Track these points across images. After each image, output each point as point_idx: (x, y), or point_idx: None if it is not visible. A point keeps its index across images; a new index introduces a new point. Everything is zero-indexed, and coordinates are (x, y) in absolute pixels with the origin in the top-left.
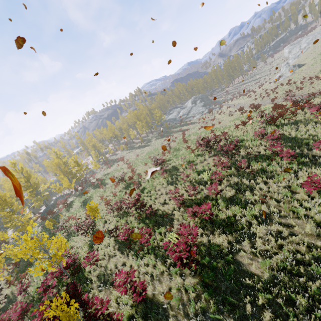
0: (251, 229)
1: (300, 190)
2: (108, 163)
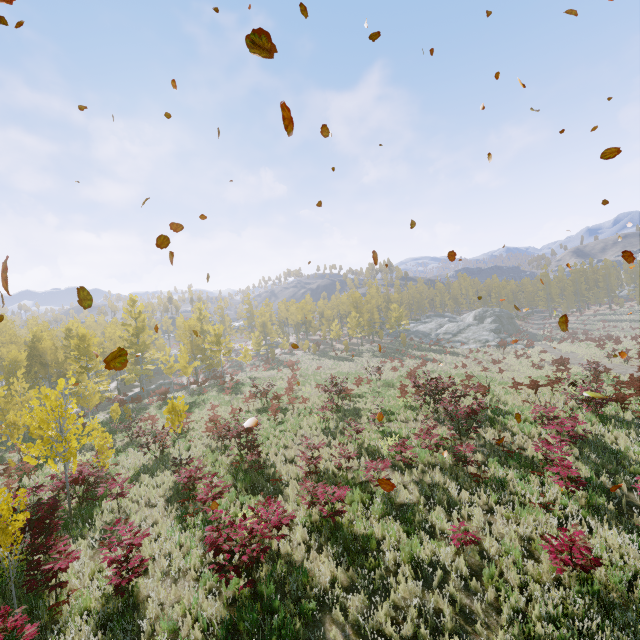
0: (390, 580)
1: (548, 558)
2: (270, 363)
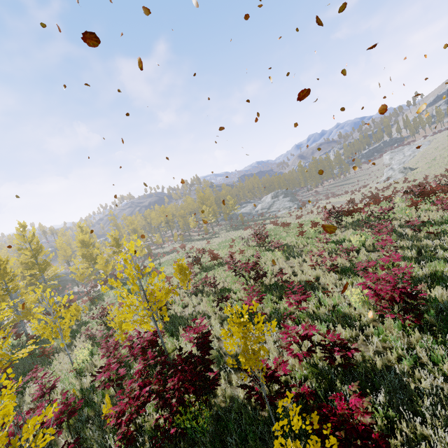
0: None
1: None
2: (153, 255)
